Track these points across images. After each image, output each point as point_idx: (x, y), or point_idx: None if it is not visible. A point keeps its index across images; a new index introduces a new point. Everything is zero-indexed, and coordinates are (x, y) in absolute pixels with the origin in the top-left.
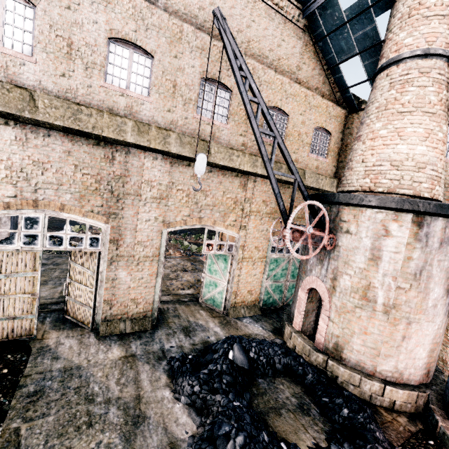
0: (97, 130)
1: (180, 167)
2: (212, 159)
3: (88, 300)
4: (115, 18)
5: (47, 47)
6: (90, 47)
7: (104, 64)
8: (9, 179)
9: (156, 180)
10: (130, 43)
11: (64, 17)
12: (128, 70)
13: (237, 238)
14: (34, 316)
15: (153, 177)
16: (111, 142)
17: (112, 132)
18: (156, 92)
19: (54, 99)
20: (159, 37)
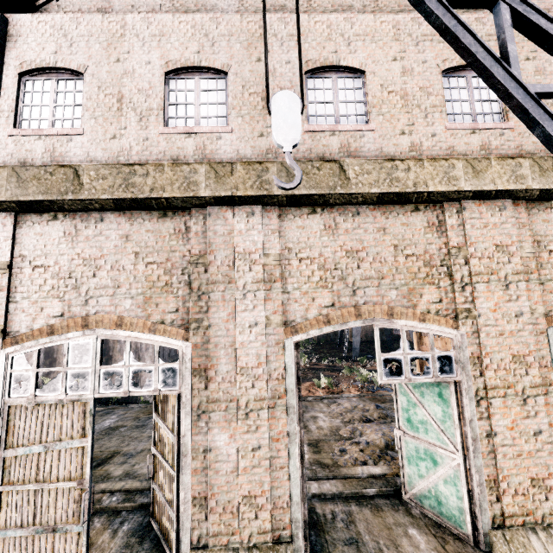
0: (157, 192)
1: (298, 219)
2: (353, 188)
3: (172, 494)
4: (171, 49)
5: (95, 112)
6: (143, 93)
7: (162, 105)
8: (56, 291)
9: (258, 250)
10: (194, 69)
11: (113, 73)
12: (195, 103)
13: (456, 339)
14: (81, 526)
15: (251, 246)
16: (179, 205)
17: (178, 190)
18: (236, 116)
19: (101, 168)
20: (231, 46)
